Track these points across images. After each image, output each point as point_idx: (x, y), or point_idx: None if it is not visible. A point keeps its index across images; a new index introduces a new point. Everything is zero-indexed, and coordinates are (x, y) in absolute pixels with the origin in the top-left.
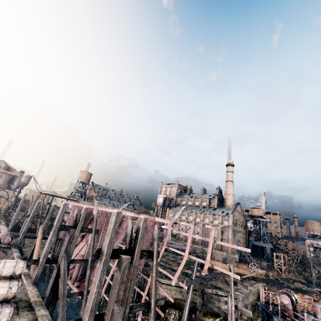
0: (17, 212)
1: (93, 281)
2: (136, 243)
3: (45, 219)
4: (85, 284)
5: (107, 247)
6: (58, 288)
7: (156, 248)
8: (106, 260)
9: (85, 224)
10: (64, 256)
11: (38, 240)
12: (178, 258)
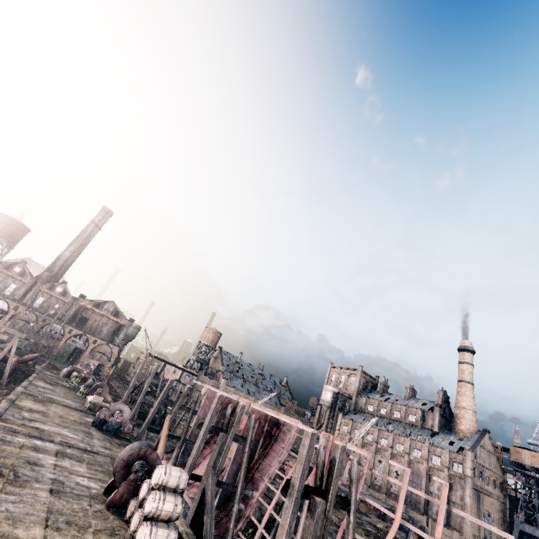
0: (132, 385)
1: (280, 524)
2: (329, 481)
3: (174, 407)
4: (230, 525)
5: (299, 479)
6: (199, 521)
7: (354, 495)
8: (297, 497)
9: (219, 422)
10: (212, 473)
11: (163, 437)
12: (363, 519)
